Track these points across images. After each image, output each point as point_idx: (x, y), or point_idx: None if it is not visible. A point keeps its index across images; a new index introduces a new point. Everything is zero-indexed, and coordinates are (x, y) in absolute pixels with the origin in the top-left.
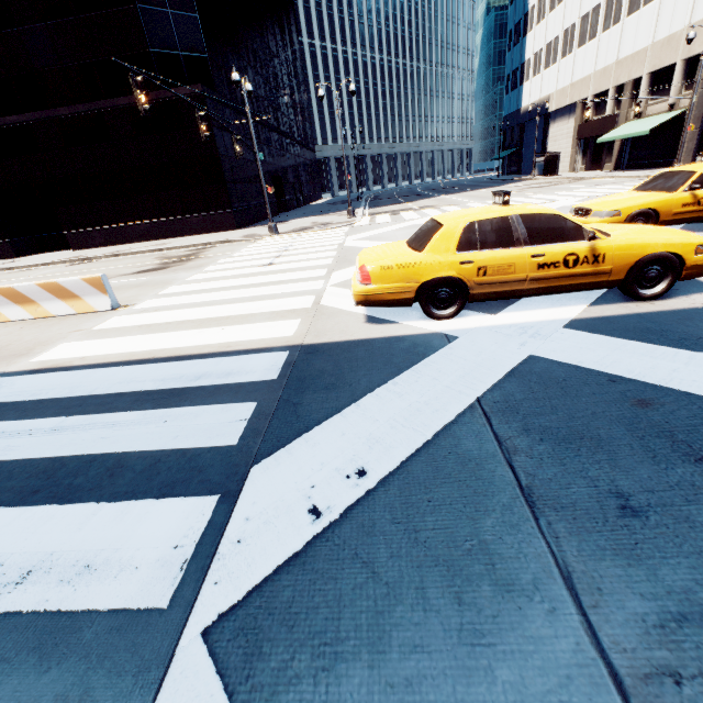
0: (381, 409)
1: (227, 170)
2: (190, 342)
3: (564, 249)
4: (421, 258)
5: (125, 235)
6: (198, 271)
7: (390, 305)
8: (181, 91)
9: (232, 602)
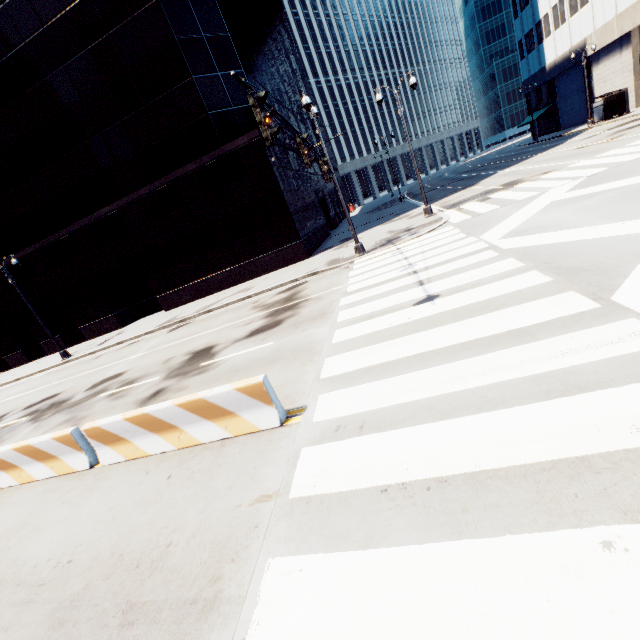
0: None
1: (290, 203)
2: None
3: None
4: None
5: (207, 288)
6: (331, 324)
7: None
8: (240, 142)
9: None
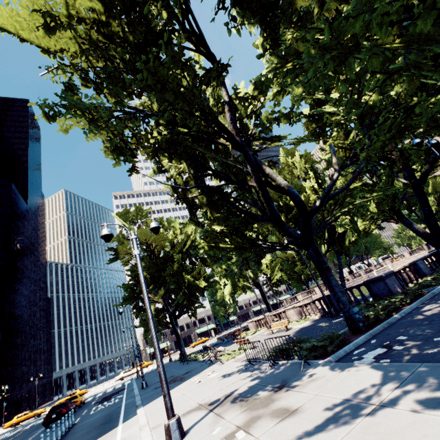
0: None
1: None
2: None
3: (27, 415)
4: (12, 421)
5: None
6: None
7: (8, 428)
8: None
9: None
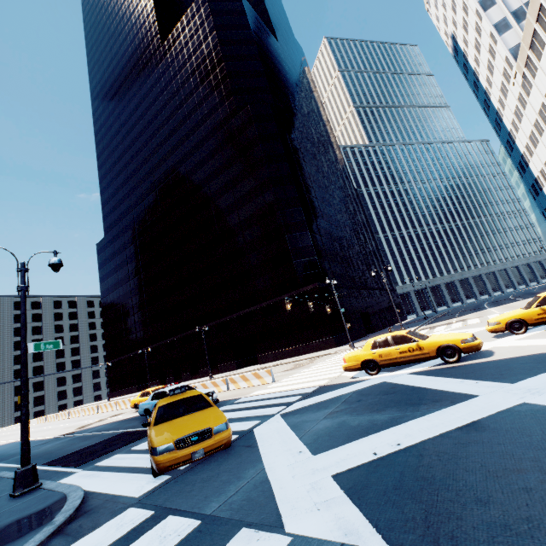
0: (330, 393)
1: (330, 317)
2: (293, 387)
3: (407, 346)
4: (360, 353)
5: (282, 355)
6: (307, 368)
7: (354, 371)
8: (309, 287)
9: (284, 412)
